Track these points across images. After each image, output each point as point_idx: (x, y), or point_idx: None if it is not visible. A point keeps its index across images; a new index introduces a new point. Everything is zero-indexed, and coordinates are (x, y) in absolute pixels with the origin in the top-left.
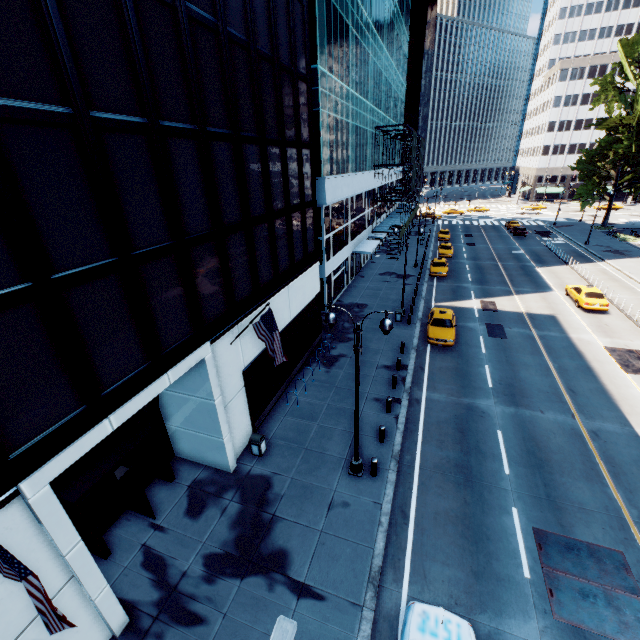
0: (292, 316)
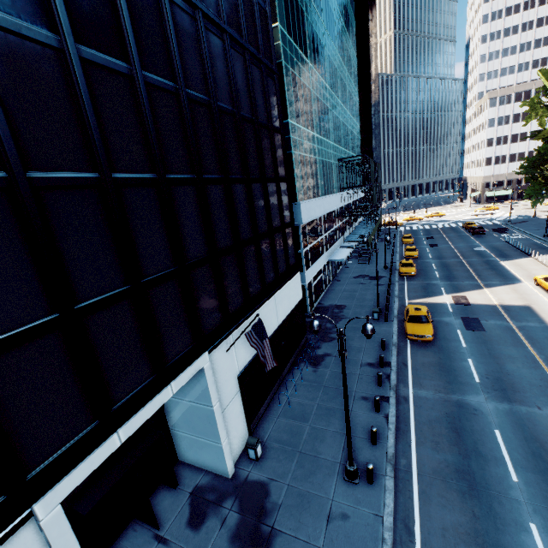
0: (279, 321)
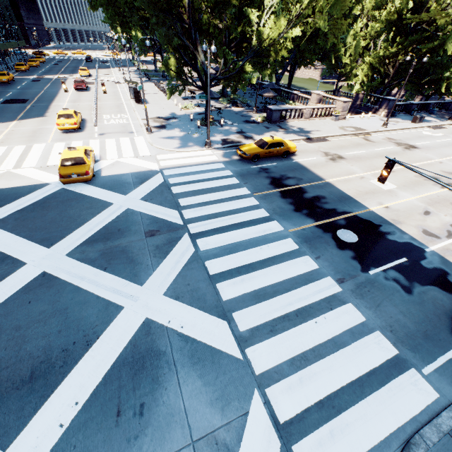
0: None
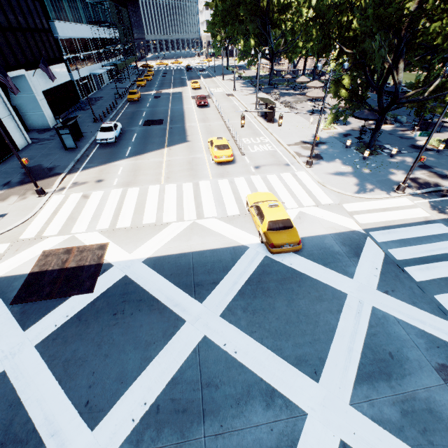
0: (58, 83)
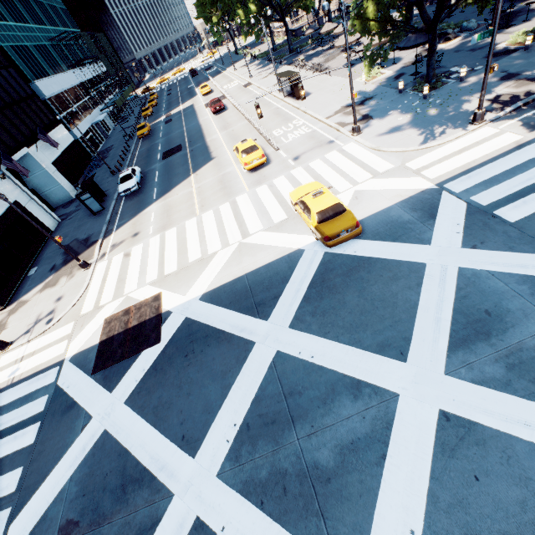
0: (64, 148)
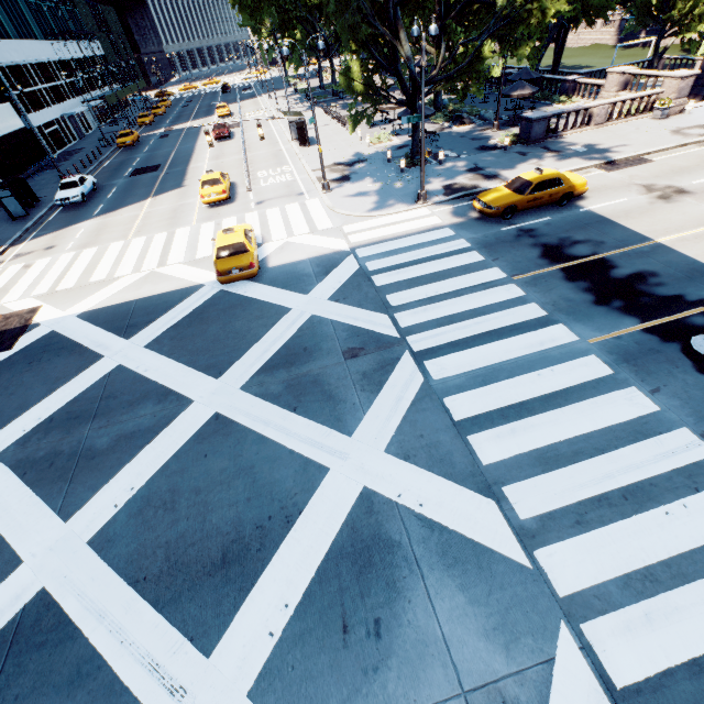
0: (3, 133)
